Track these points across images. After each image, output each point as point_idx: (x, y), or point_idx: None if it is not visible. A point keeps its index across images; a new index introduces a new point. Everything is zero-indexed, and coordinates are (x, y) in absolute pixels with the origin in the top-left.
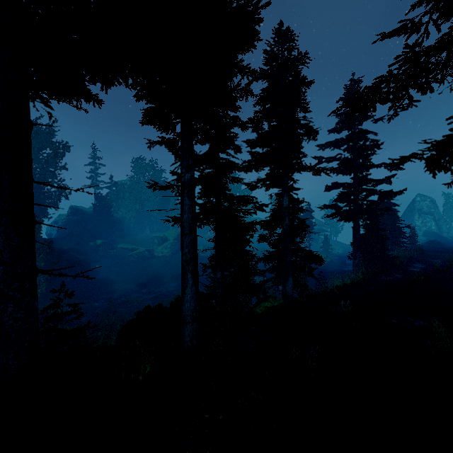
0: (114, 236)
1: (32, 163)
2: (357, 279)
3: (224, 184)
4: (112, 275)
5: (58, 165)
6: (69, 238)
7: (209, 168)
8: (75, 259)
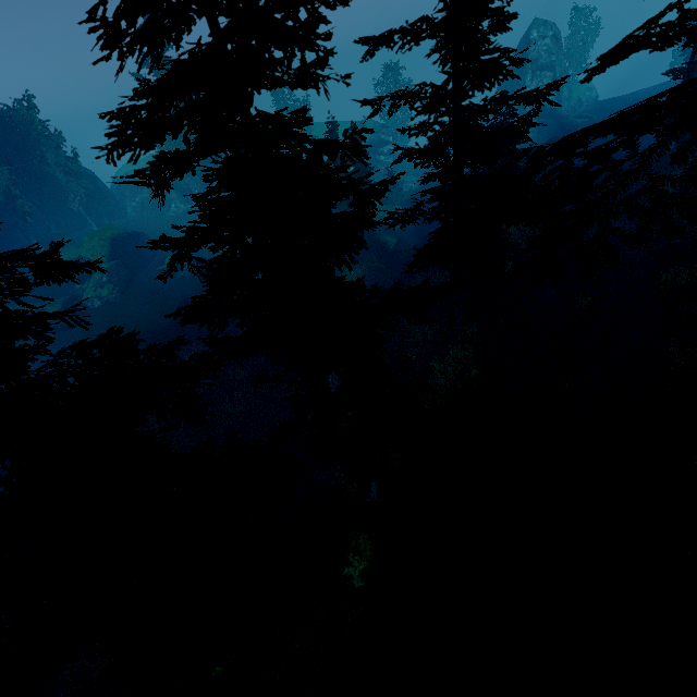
0: None
1: None
2: (467, 359)
3: None
4: None
5: None
6: None
7: None
8: None
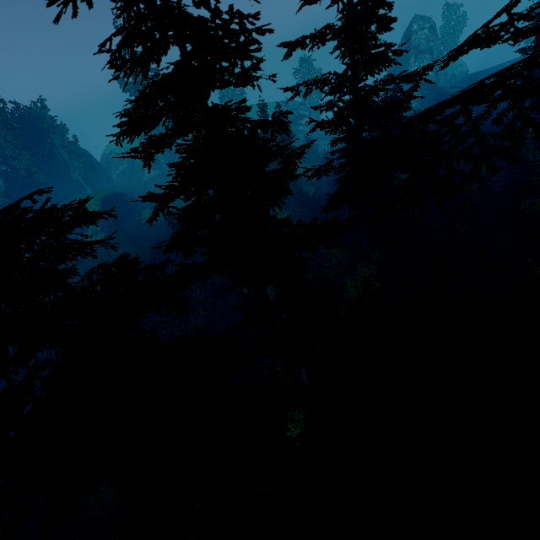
0: None
1: None
2: (372, 276)
3: None
4: None
5: None
6: None
7: None
8: None
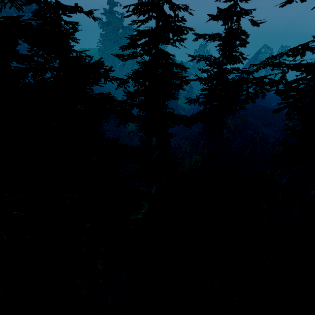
0: None
1: None
2: (199, 160)
3: None
4: None
5: None
6: None
7: None
8: None
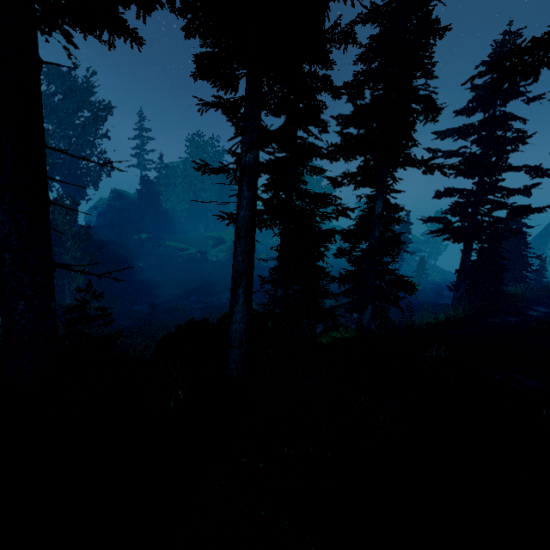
0: (162, 231)
1: (42, 121)
2: (455, 317)
3: (299, 175)
4: (158, 277)
5: (97, 134)
6: (110, 228)
7: (282, 152)
8: (116, 253)
